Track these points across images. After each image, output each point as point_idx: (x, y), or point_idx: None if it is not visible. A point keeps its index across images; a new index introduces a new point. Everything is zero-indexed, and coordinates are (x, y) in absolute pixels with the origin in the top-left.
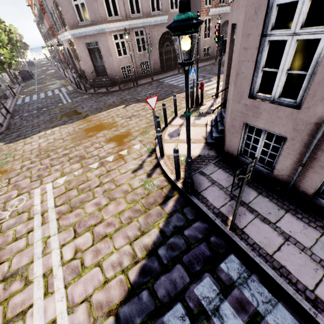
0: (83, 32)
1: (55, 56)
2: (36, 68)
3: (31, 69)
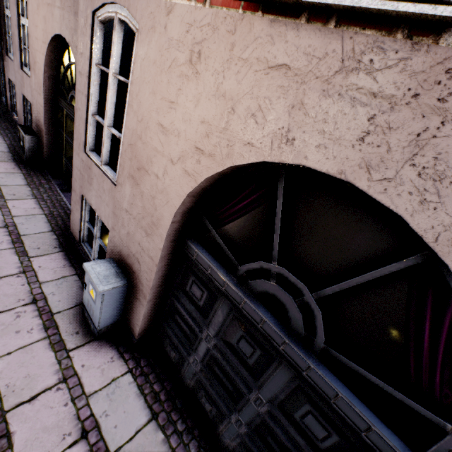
0: None
1: None
2: None
3: None
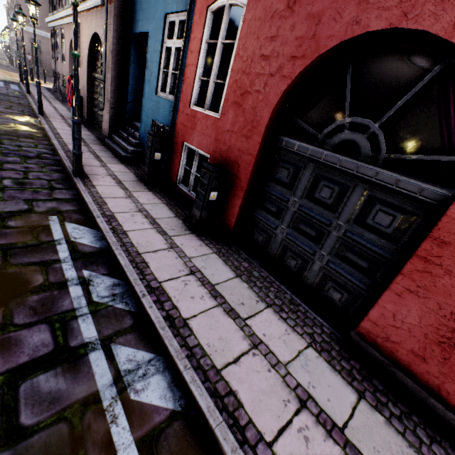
0: (31, 30)
1: (14, 49)
2: None
3: None
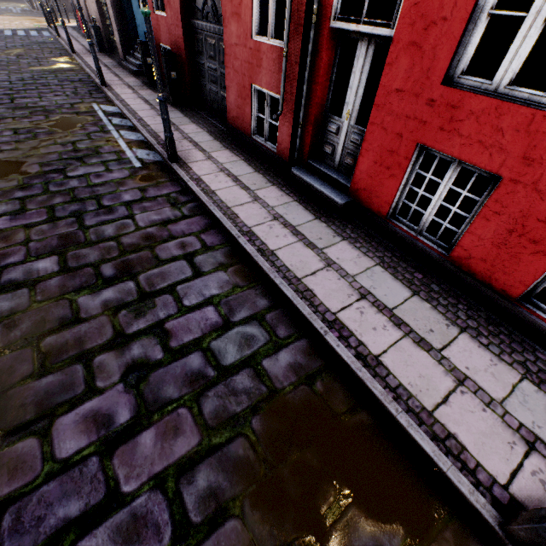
0: None
1: None
2: None
3: None
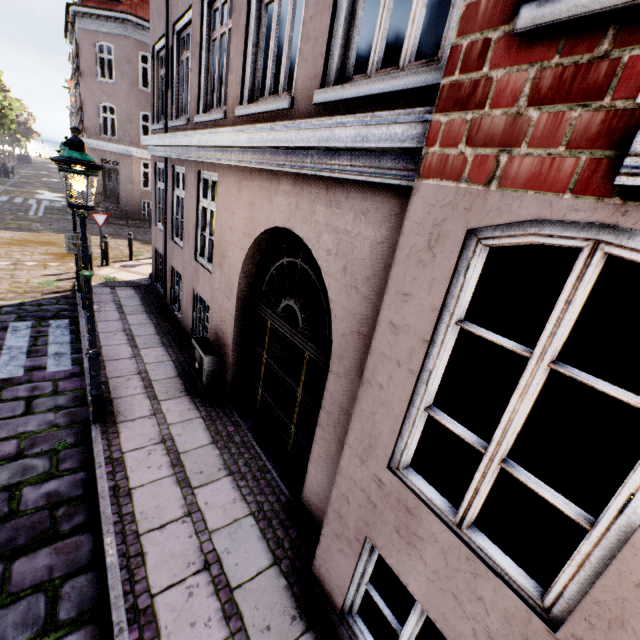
0: (103, 146)
1: None
2: (30, 168)
3: (18, 166)
